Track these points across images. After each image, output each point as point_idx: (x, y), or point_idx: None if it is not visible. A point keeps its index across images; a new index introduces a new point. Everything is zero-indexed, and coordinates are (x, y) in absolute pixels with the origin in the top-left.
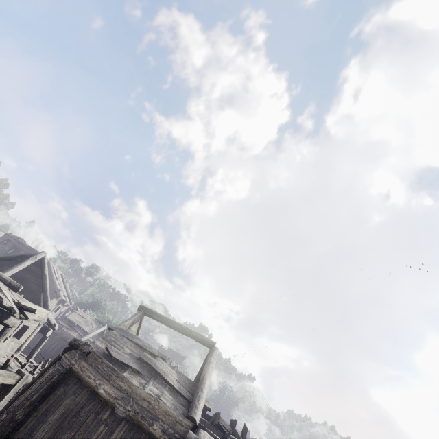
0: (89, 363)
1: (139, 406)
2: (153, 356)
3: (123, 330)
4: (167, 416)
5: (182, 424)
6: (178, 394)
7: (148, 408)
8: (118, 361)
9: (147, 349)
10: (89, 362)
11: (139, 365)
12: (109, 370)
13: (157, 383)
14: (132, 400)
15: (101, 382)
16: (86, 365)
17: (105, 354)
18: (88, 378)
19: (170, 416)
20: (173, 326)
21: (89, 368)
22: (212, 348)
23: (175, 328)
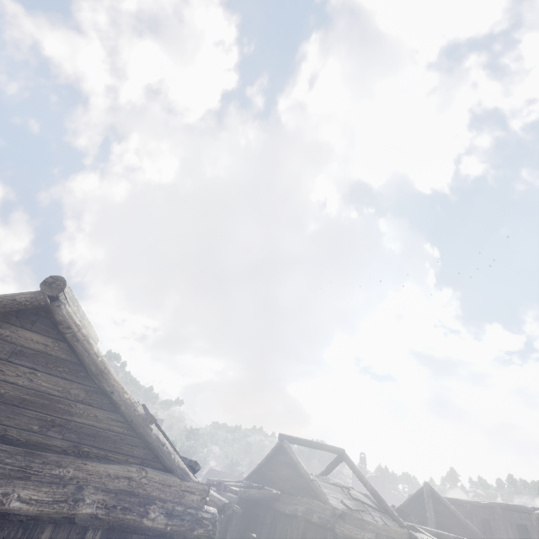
0: (348, 523)
1: (384, 536)
2: (344, 488)
3: (317, 476)
4: (397, 533)
5: (404, 534)
6: (380, 512)
7: (388, 534)
8: (354, 510)
9: (341, 485)
10: (348, 523)
11: (359, 505)
12: (360, 521)
13: (372, 512)
14: (381, 534)
15: (363, 533)
16: (349, 526)
17: (344, 509)
18: (356, 535)
19: (398, 532)
20: (313, 446)
21: (351, 527)
22: (345, 455)
23: (315, 447)
